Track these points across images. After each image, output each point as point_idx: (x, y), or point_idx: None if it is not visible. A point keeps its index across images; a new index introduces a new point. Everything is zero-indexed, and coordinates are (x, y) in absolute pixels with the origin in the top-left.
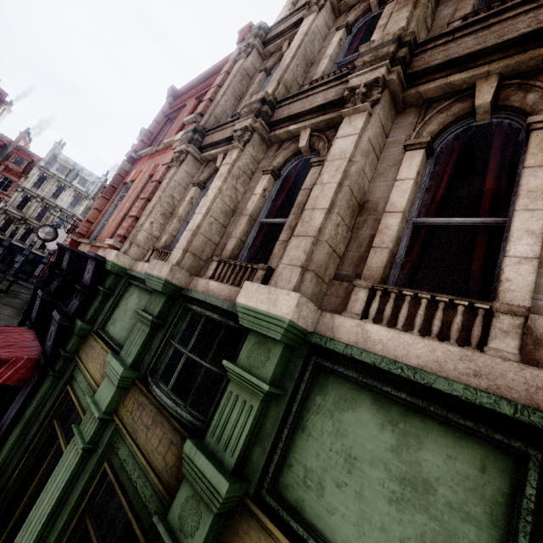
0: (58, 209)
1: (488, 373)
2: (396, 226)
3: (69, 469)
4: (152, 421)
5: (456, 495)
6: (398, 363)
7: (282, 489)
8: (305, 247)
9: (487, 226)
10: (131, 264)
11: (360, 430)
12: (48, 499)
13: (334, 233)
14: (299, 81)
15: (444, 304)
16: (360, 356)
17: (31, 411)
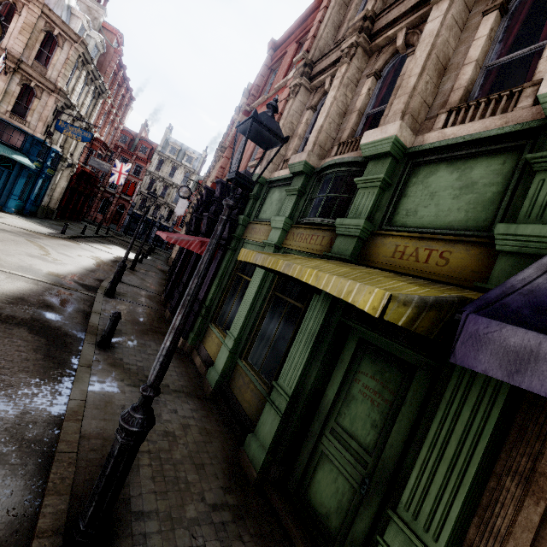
0: (175, 186)
1: (513, 119)
2: (470, 71)
3: (262, 273)
4: (308, 236)
5: (488, 179)
6: (462, 137)
7: (393, 224)
8: (404, 100)
9: (541, 51)
10: (269, 176)
11: (438, 181)
12: (253, 288)
13: (424, 89)
14: None
15: (495, 100)
16: (439, 144)
17: (223, 270)
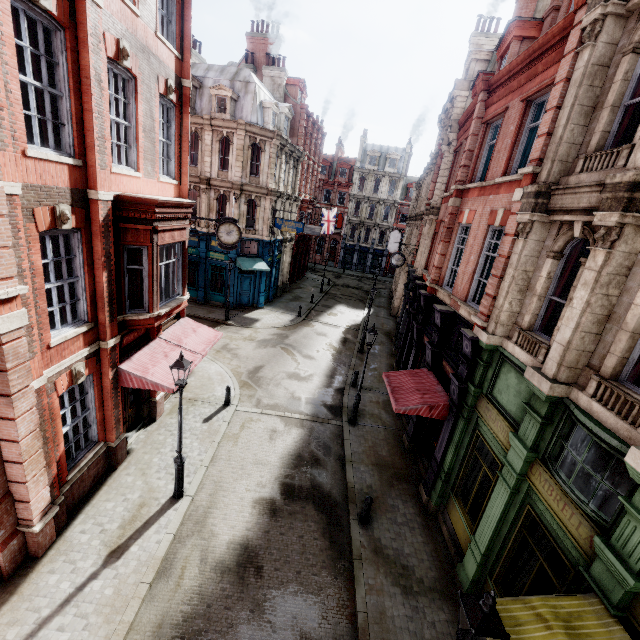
0: (381, 202)
1: None
2: None
3: (504, 499)
4: (559, 498)
5: None
6: None
7: None
8: None
9: None
10: (500, 341)
11: None
12: (495, 509)
13: None
14: None
15: None
16: None
17: (457, 440)
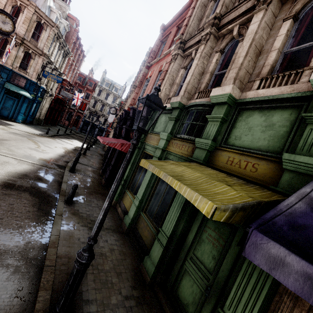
0: (108, 105)
1: (297, 89)
2: (275, 55)
3: None
4: (180, 145)
5: (282, 123)
6: (267, 96)
7: (227, 143)
8: (235, 71)
9: None
10: None
11: (253, 120)
12: (149, 173)
13: (247, 64)
14: (233, 1)
15: (287, 75)
16: (254, 99)
17: (133, 160)
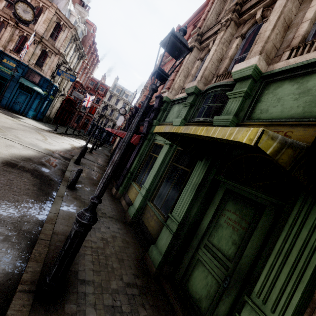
0: (117, 110)
1: None
2: (307, 25)
3: (165, 151)
4: None
5: None
6: (301, 62)
7: (251, 118)
8: (261, 45)
9: None
10: (172, 98)
11: (283, 90)
12: (159, 160)
13: (275, 38)
14: None
15: None
16: (285, 68)
17: (142, 151)
